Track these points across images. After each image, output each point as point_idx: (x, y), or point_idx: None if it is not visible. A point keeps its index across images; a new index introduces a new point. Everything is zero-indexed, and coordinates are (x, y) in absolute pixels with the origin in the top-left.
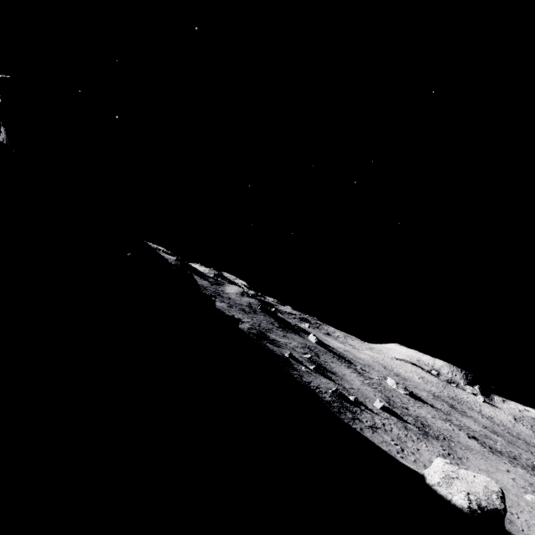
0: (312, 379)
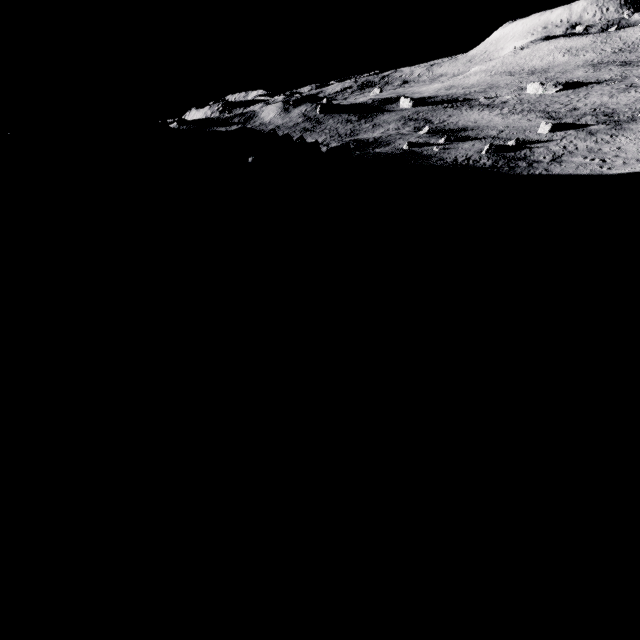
0: (454, 154)
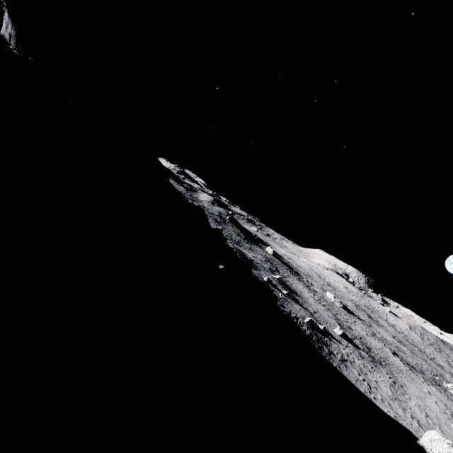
0: (289, 307)
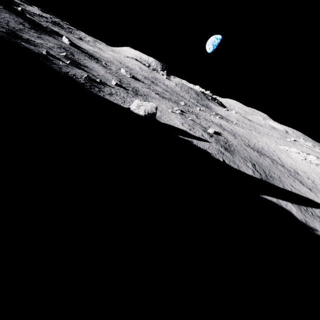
0: (69, 70)
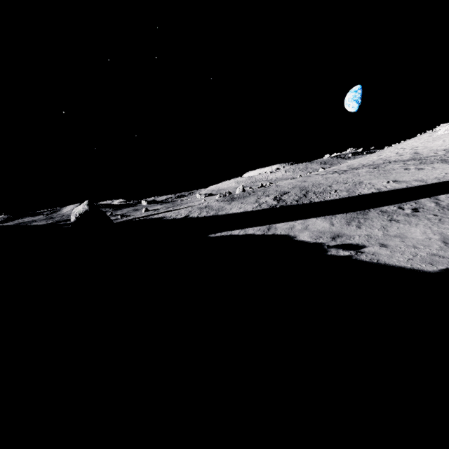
0: None
